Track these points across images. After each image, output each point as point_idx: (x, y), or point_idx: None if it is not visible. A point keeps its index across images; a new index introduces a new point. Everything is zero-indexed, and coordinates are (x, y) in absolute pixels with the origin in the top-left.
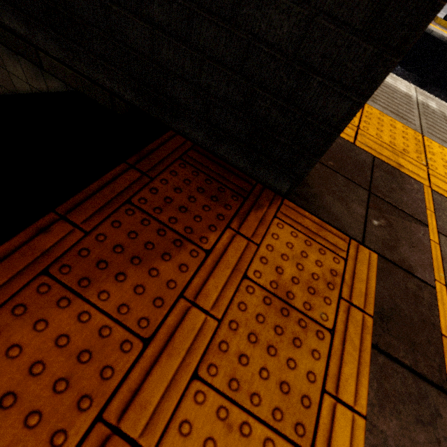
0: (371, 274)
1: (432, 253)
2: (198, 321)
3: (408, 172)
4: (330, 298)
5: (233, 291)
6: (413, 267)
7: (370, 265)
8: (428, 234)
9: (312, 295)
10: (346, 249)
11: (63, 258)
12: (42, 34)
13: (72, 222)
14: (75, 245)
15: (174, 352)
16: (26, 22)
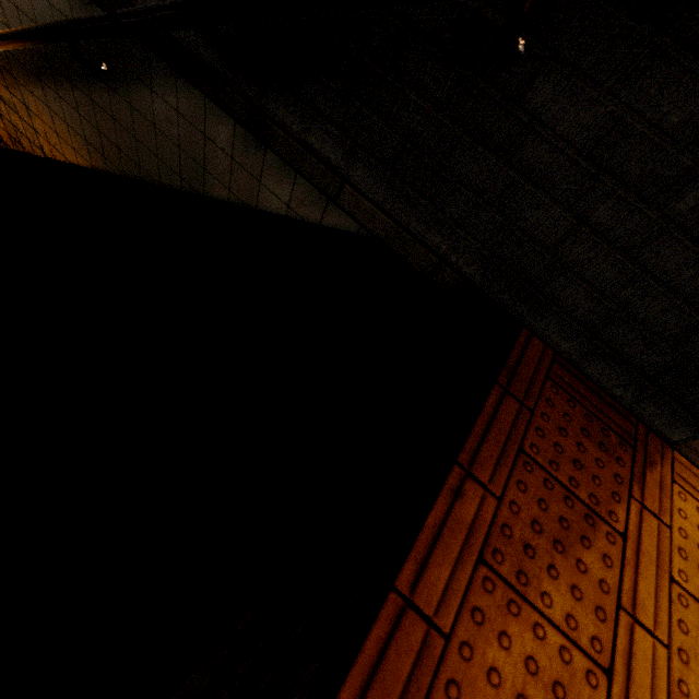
0: None
1: None
2: (647, 647)
3: None
4: None
5: (667, 602)
6: None
7: None
8: None
9: None
10: None
11: (490, 539)
12: (367, 170)
13: (480, 481)
14: (494, 518)
15: (638, 692)
16: (349, 152)
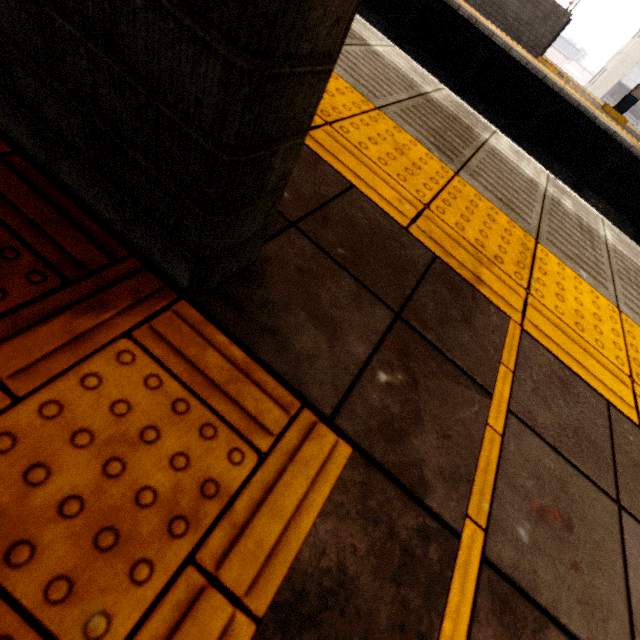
0: (316, 496)
1: (481, 455)
2: None
3: (491, 293)
4: (157, 563)
5: None
6: (428, 484)
7: (324, 472)
8: (487, 412)
9: (100, 554)
10: (280, 430)
11: None
12: None
13: None
14: None
15: None
16: None
